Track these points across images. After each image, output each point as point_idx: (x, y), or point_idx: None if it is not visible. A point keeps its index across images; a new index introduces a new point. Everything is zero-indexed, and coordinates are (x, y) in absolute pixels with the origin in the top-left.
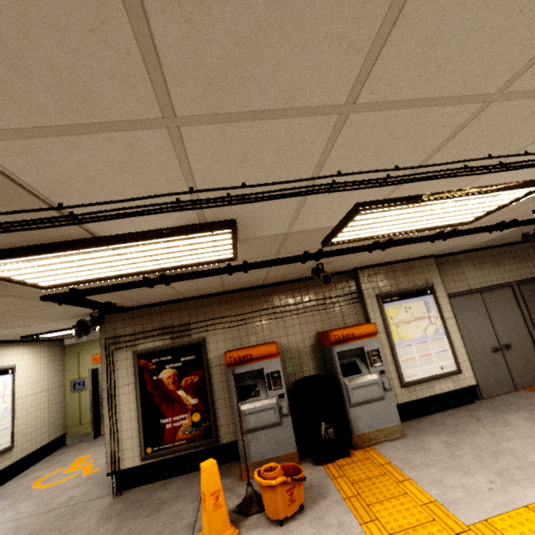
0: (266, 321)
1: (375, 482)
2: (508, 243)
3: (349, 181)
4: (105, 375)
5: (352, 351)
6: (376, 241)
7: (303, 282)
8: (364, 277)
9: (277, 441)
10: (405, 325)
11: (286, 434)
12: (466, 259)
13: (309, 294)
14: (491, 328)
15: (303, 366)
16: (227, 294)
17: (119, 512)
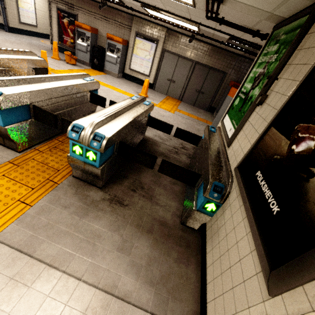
0: (98, 20)
1: (92, 72)
2: (209, 43)
3: None
4: (49, 10)
5: (114, 45)
6: None
7: (115, 10)
8: (135, 21)
9: (85, 57)
10: (140, 50)
11: (87, 57)
12: (184, 39)
13: (115, 17)
14: (173, 72)
15: (105, 44)
16: None
17: (49, 51)
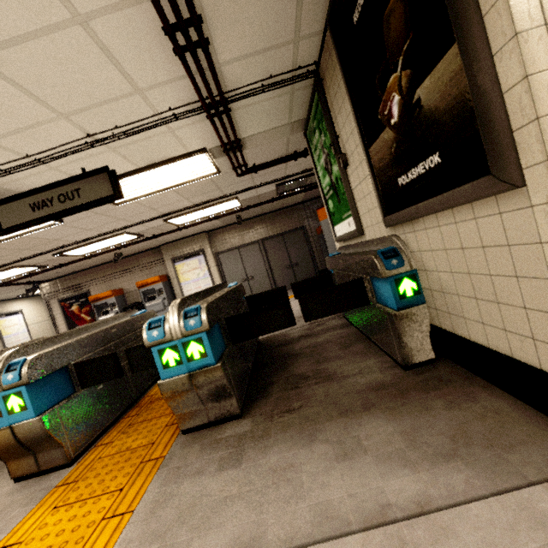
0: (118, 279)
1: None
2: (261, 215)
3: (28, 258)
4: (48, 311)
5: (151, 290)
6: (115, 247)
7: (134, 256)
8: (164, 250)
9: None
10: (187, 273)
11: None
12: (231, 229)
13: (139, 262)
14: (243, 268)
15: (139, 298)
16: (96, 267)
17: None
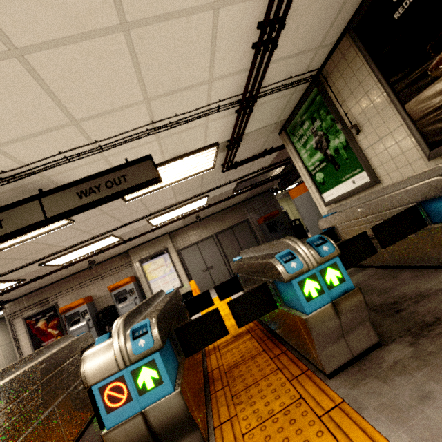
0: (87, 286)
1: None
2: (212, 214)
3: (16, 269)
4: (11, 332)
5: (122, 292)
6: (94, 252)
7: (103, 262)
8: (132, 253)
9: None
10: (154, 271)
11: (93, 335)
12: (189, 229)
13: (107, 268)
14: (202, 260)
15: (108, 303)
16: (65, 279)
17: None
